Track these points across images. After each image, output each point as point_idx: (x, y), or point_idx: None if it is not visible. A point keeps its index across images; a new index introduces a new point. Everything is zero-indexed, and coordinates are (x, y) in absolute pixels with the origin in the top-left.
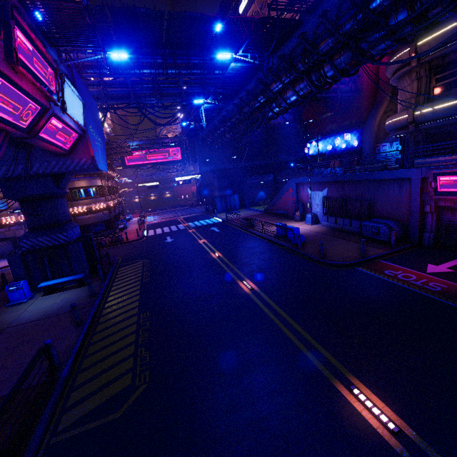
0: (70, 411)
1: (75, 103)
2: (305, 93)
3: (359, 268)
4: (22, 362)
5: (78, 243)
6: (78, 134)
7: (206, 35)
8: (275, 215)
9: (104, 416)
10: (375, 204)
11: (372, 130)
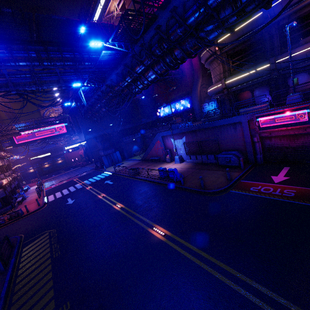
0: None
1: None
2: (162, 72)
3: (233, 191)
4: None
5: None
6: None
7: (72, 35)
8: (150, 161)
9: None
10: (220, 142)
11: (197, 96)
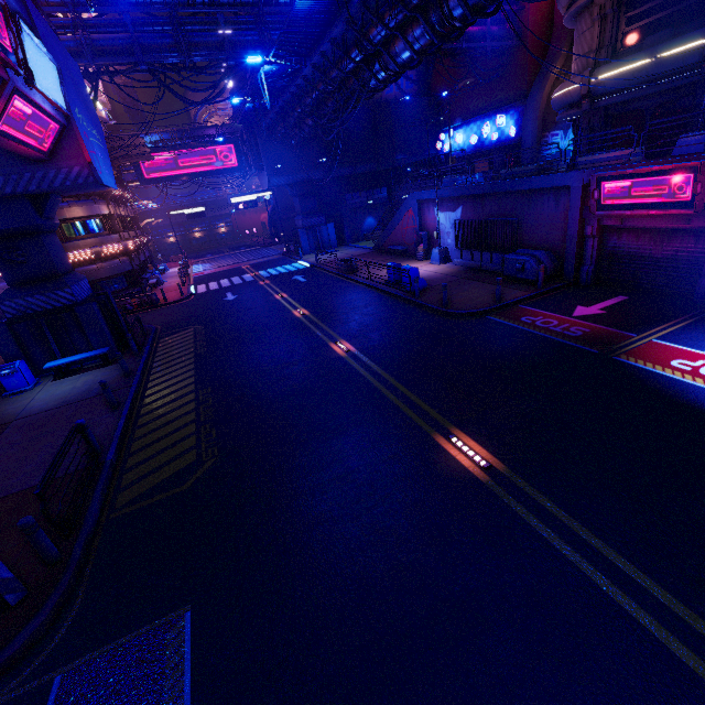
0: (126, 491)
1: (45, 68)
2: (423, 46)
3: (491, 317)
4: (50, 452)
5: (91, 303)
6: (59, 124)
7: None
8: (389, 253)
9: (169, 490)
10: (524, 228)
11: (537, 108)
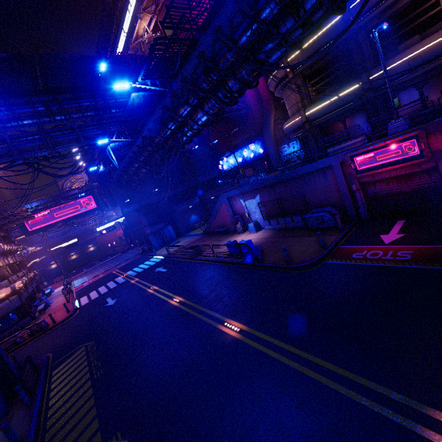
0: None
1: None
2: (215, 112)
3: (329, 261)
4: None
5: None
6: None
7: (90, 76)
8: (216, 234)
9: None
10: (307, 196)
11: (271, 137)
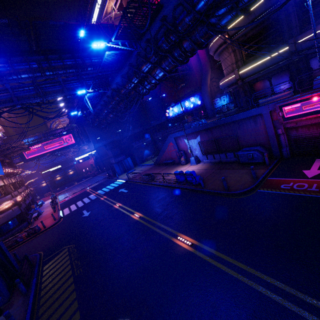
0: None
1: None
2: (170, 69)
3: (261, 190)
4: None
5: None
6: None
7: (72, 41)
8: (164, 164)
9: None
10: (239, 138)
11: (207, 91)
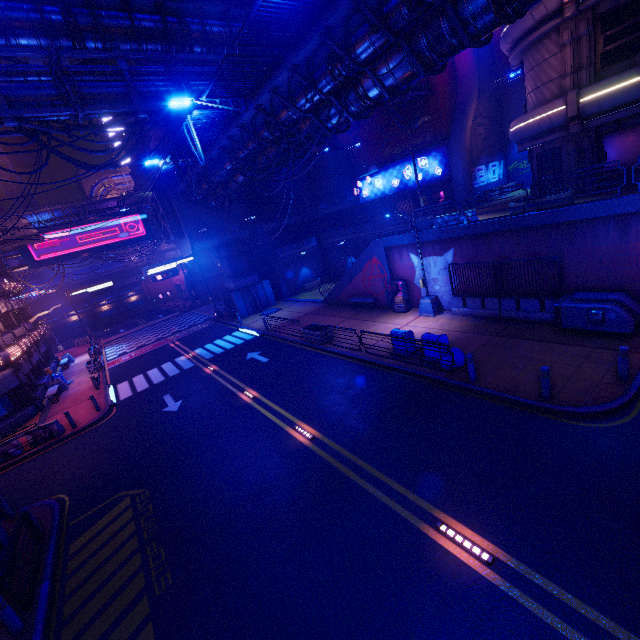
0: None
1: None
2: (435, 58)
3: None
4: None
5: None
6: None
7: None
8: (348, 305)
9: None
10: (564, 266)
11: (464, 147)
